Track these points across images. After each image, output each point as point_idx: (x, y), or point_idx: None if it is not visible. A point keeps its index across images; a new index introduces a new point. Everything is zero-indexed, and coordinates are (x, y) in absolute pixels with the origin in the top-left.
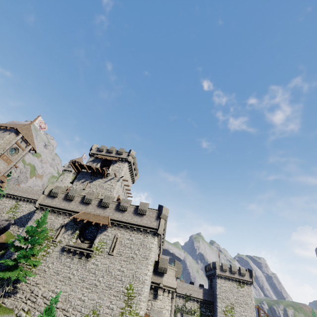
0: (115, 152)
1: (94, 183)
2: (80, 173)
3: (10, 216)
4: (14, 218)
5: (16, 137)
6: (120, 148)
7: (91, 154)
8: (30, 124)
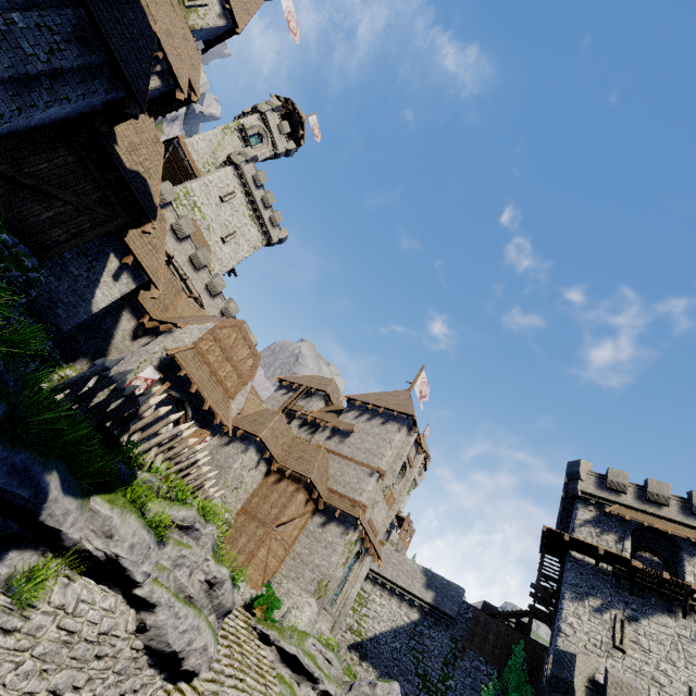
0: (675, 505)
1: (646, 627)
2: (572, 564)
3: (350, 623)
4: (360, 635)
5: (408, 439)
6: (695, 492)
7: (581, 496)
8: (410, 390)
